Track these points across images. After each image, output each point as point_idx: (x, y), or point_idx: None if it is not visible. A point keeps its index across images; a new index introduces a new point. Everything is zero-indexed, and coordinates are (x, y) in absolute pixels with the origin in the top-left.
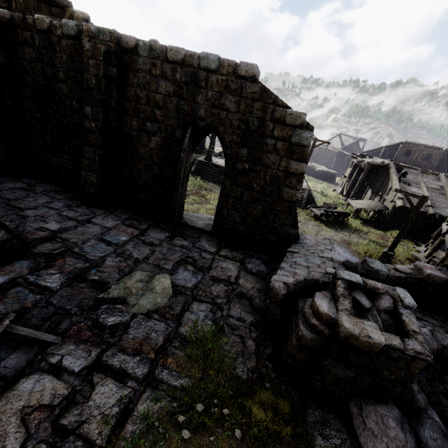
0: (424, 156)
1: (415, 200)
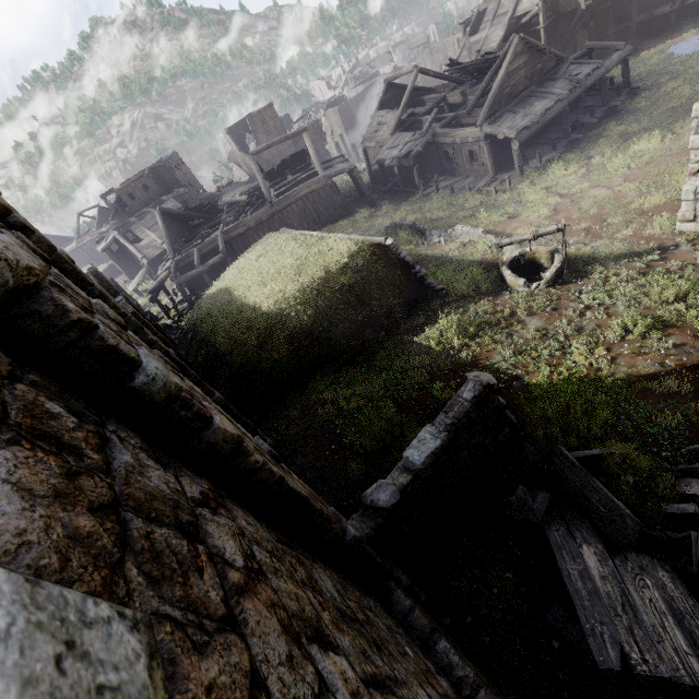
0: (143, 189)
1: (152, 249)
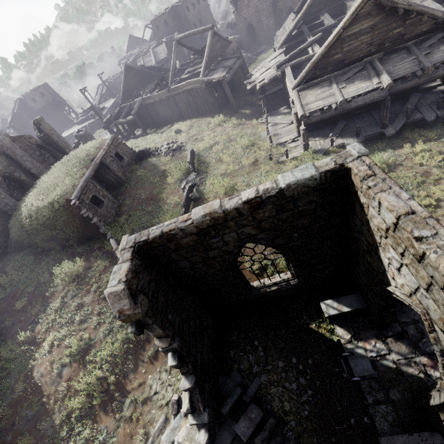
0: (164, 24)
1: None
